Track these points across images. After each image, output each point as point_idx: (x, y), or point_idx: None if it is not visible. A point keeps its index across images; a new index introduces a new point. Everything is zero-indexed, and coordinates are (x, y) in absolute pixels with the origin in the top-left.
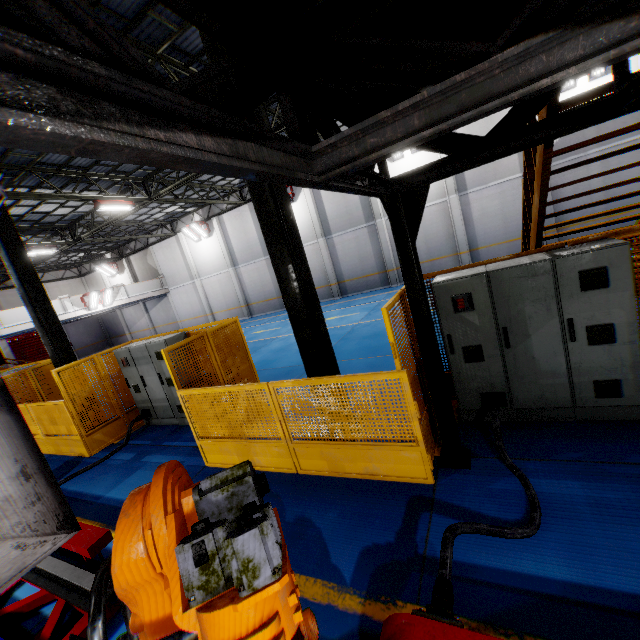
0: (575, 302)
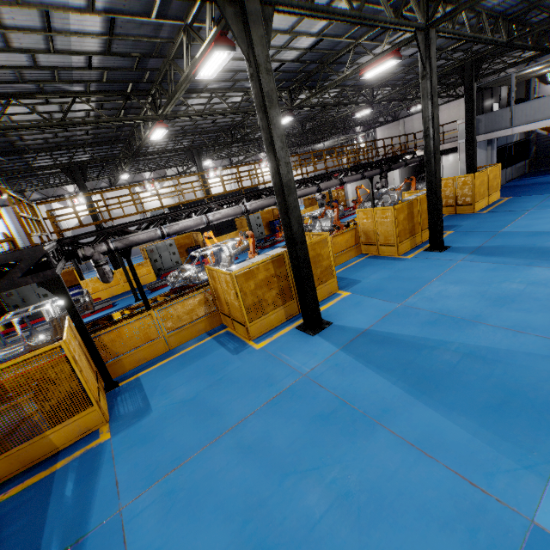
0: (38, 290)
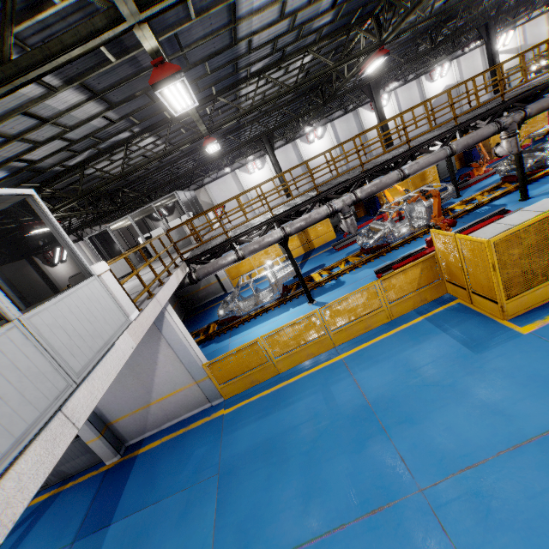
0: None
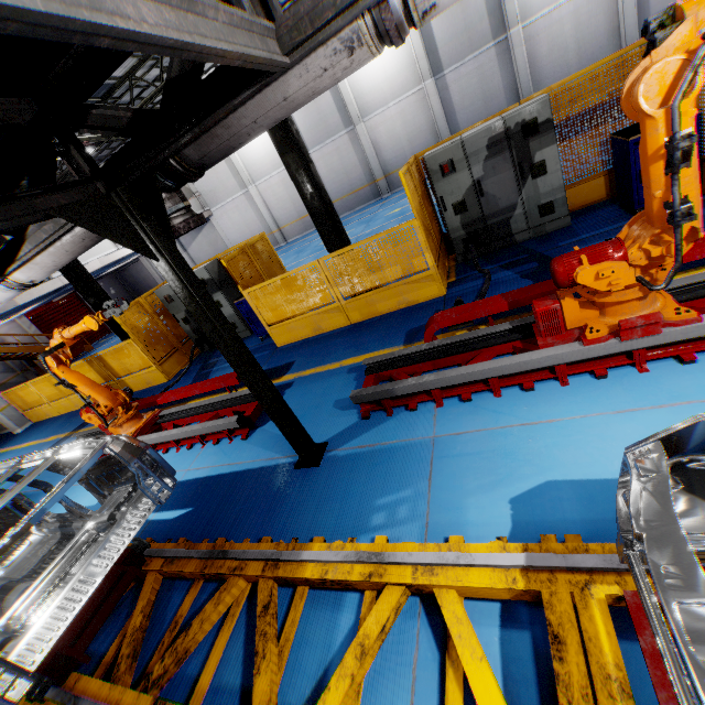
0: None
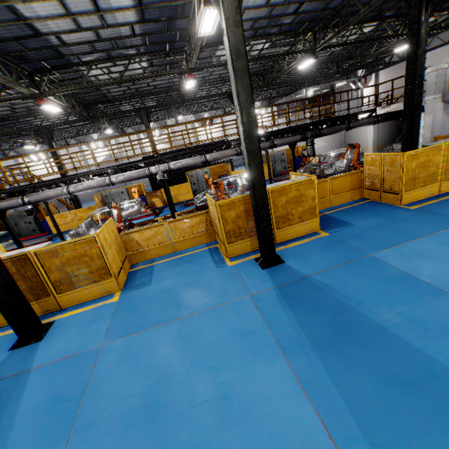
0: (25, 218)
